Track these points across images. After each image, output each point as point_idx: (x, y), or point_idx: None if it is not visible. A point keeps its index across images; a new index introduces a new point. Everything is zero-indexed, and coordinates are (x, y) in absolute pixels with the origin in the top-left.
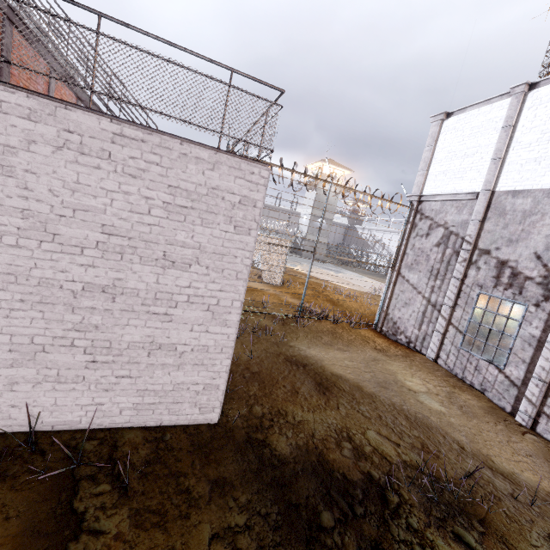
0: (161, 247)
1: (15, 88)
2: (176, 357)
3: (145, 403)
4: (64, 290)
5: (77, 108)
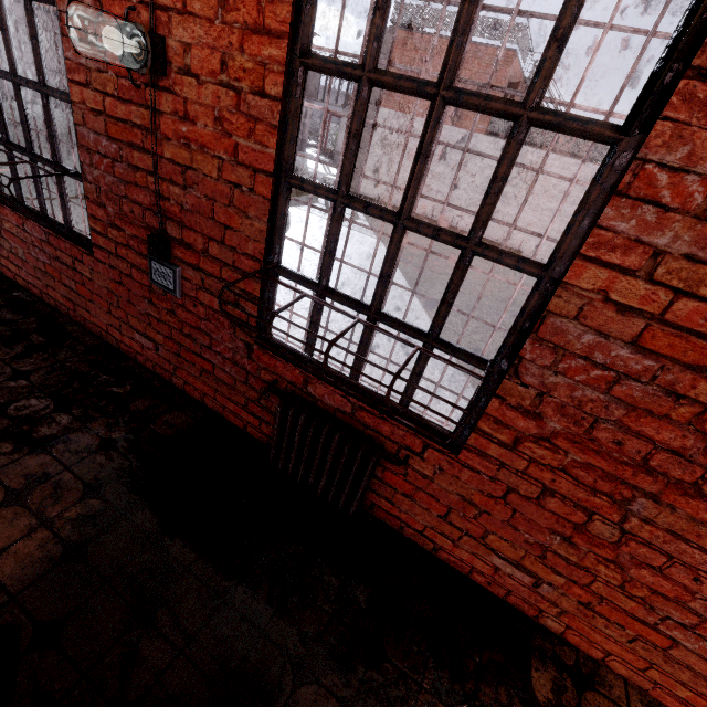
0: (573, 199)
1: (552, 152)
2: None
3: (548, 251)
4: (541, 208)
5: (566, 156)
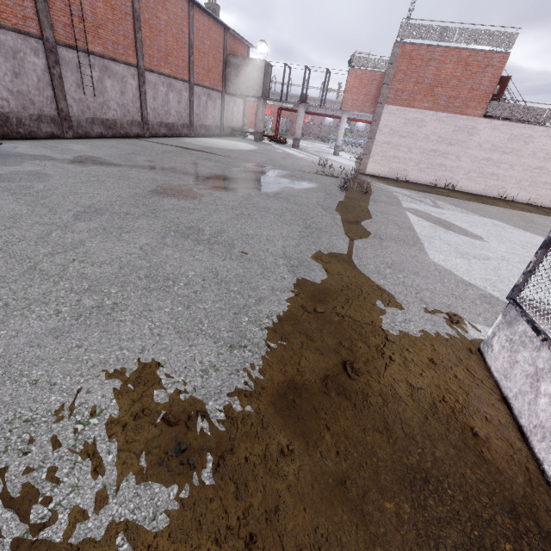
0: None
1: (540, 126)
2: (550, 187)
3: (536, 198)
4: (531, 168)
5: None
